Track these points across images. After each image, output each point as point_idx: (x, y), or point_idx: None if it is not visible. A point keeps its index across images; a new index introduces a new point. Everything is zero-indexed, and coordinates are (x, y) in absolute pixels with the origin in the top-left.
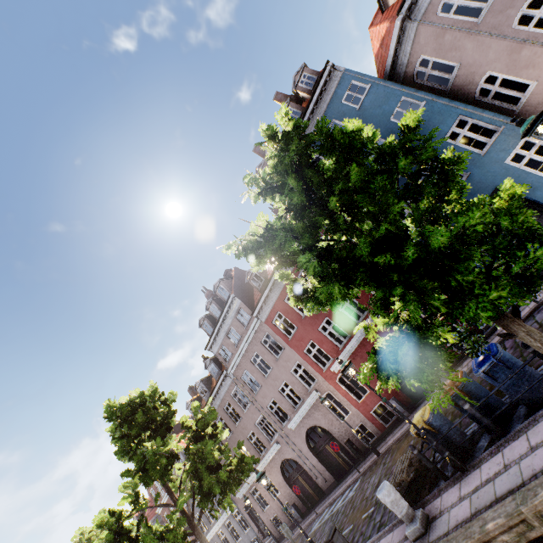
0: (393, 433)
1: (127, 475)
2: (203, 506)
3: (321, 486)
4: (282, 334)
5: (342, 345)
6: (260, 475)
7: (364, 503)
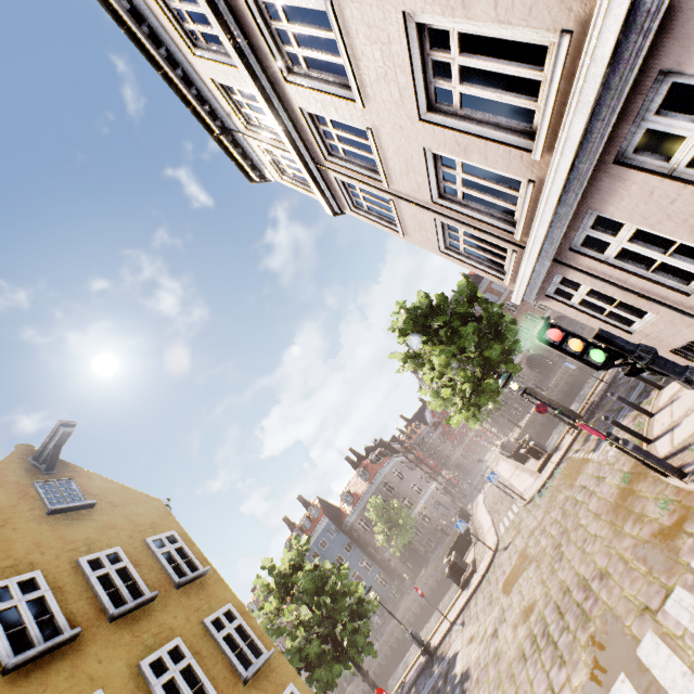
0: None
1: None
2: None
3: None
4: None
5: None
6: None
7: None
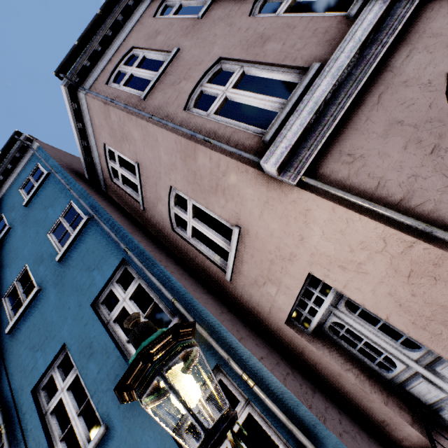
0: None
1: None
2: None
3: None
4: None
5: None
6: None
7: None
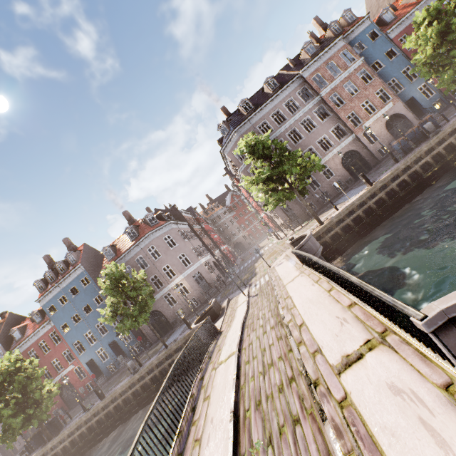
0: None
1: None
2: None
3: (18, 447)
4: None
5: None
6: None
7: None
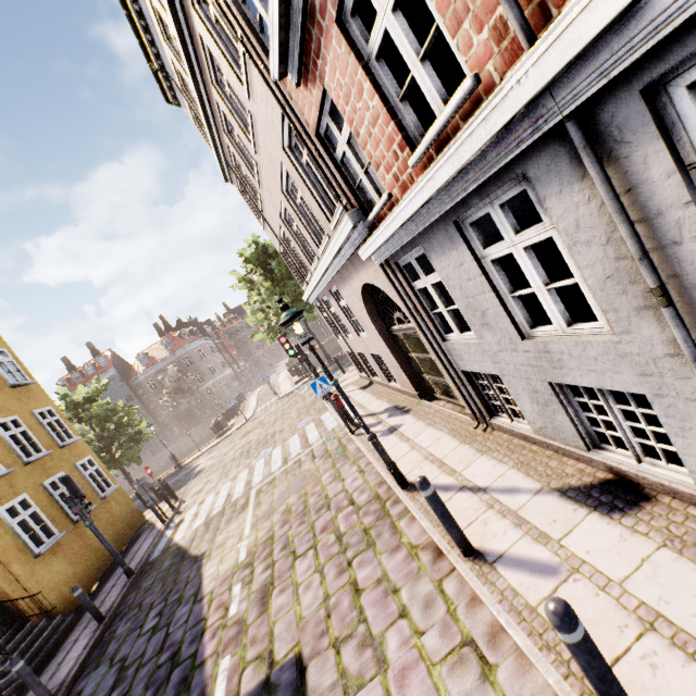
0: None
1: None
2: None
3: None
4: None
5: None
6: None
7: None
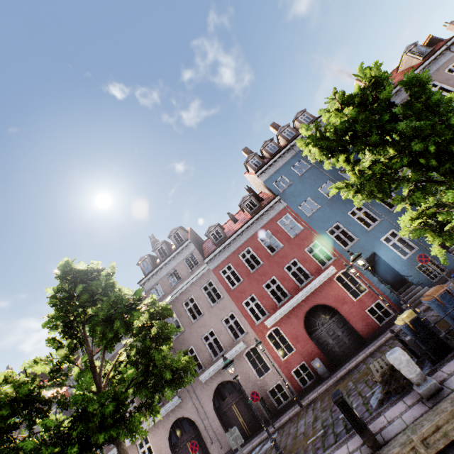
0: (313, 391)
1: (52, 343)
2: (140, 395)
3: None
4: (226, 284)
5: (281, 303)
6: (230, 360)
7: (301, 436)
